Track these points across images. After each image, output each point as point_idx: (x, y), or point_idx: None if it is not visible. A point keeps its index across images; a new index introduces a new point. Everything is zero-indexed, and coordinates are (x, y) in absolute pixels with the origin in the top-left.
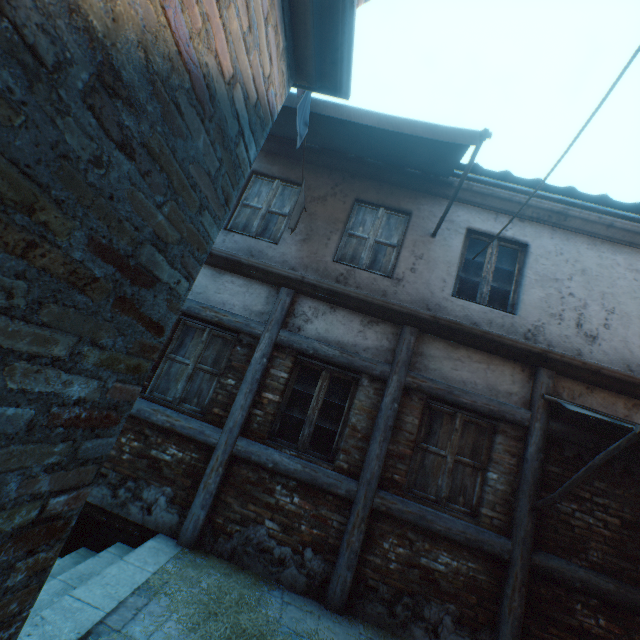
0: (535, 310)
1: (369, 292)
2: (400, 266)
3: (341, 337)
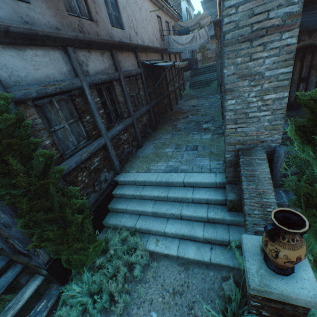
0: (127, 26)
1: (93, 35)
2: (93, 11)
3: (100, 67)
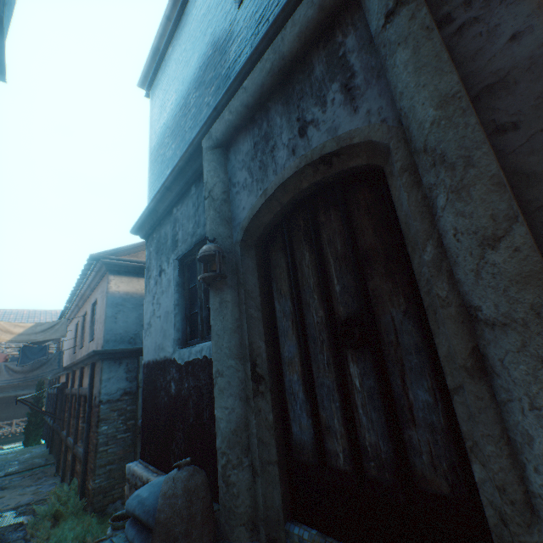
0: None
1: None
2: None
3: None
